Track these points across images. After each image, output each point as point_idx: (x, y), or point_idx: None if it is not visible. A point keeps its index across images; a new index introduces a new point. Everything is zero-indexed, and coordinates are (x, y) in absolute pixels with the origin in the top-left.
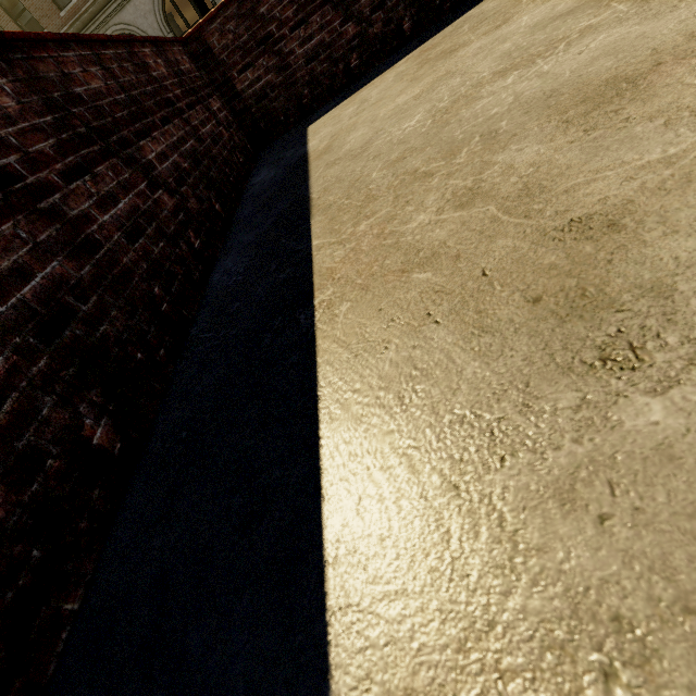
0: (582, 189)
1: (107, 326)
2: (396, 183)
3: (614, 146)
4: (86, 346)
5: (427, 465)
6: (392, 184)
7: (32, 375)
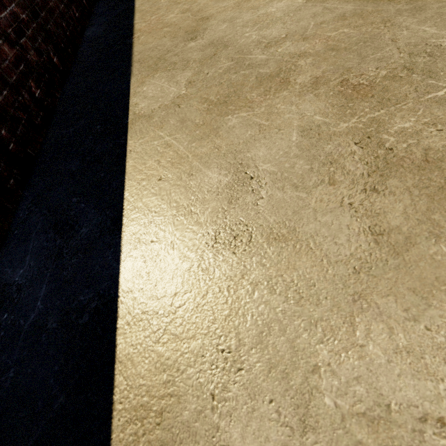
0: (208, 11)
1: (50, 27)
2: (168, 5)
3: (220, 2)
4: (45, 29)
5: (155, 57)
6: (167, 5)
7: (33, 27)
